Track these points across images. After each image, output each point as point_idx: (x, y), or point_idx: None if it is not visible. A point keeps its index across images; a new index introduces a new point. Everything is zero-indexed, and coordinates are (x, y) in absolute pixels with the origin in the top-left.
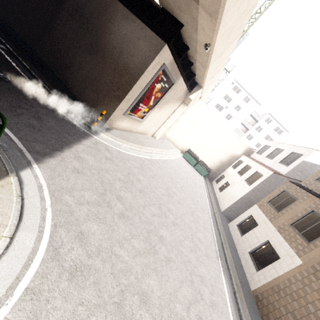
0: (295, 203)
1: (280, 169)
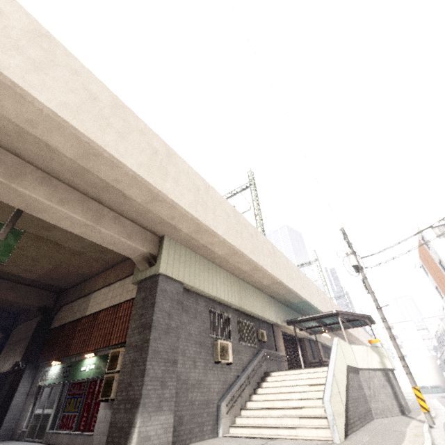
0: (444, 362)
1: (439, 354)
